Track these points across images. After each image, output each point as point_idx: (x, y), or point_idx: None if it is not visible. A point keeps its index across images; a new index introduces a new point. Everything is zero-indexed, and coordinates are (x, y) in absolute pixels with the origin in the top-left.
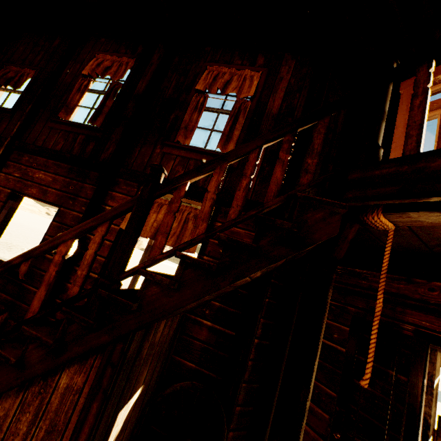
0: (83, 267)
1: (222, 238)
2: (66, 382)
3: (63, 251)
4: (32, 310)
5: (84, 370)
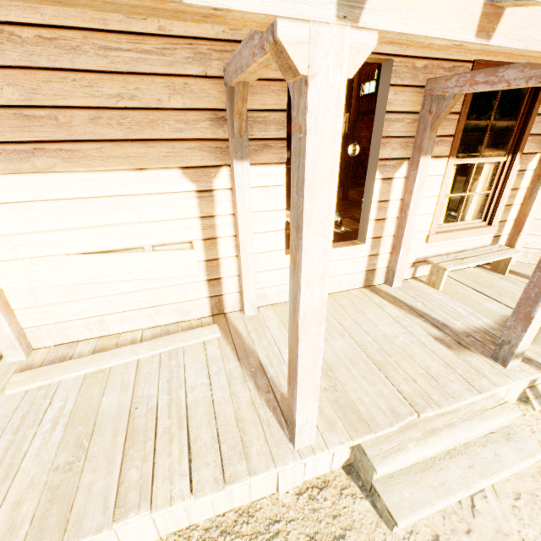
0: None
1: None
2: None
3: None
4: None
5: None
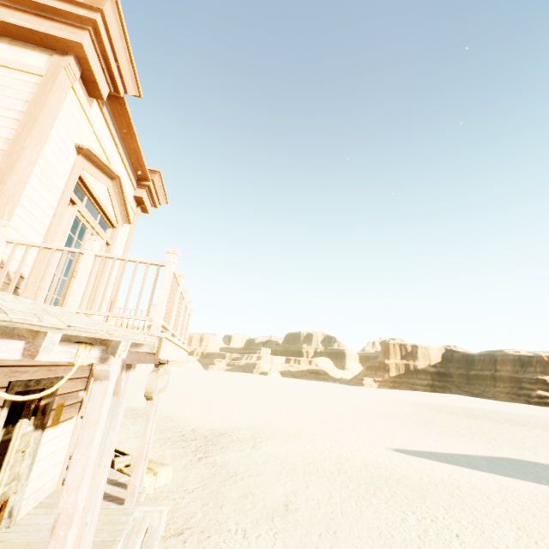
0: None
1: None
2: None
3: None
4: None
5: None
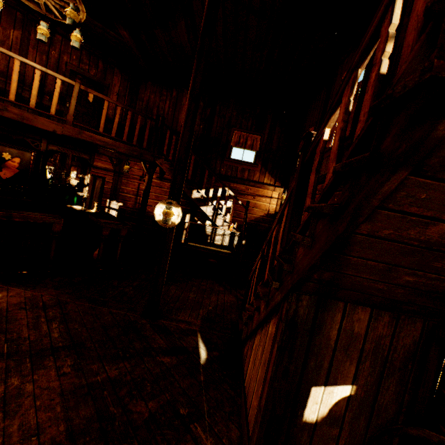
0: (279, 242)
1: (337, 168)
2: (270, 330)
3: (274, 235)
4: (265, 277)
5: (275, 322)
